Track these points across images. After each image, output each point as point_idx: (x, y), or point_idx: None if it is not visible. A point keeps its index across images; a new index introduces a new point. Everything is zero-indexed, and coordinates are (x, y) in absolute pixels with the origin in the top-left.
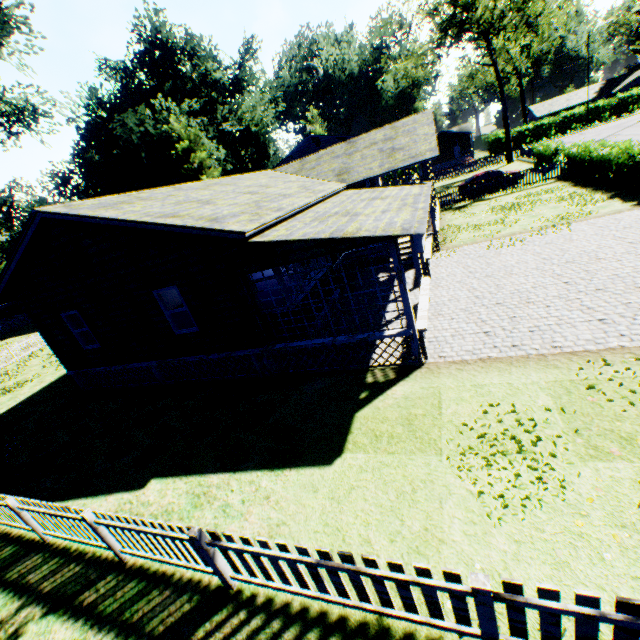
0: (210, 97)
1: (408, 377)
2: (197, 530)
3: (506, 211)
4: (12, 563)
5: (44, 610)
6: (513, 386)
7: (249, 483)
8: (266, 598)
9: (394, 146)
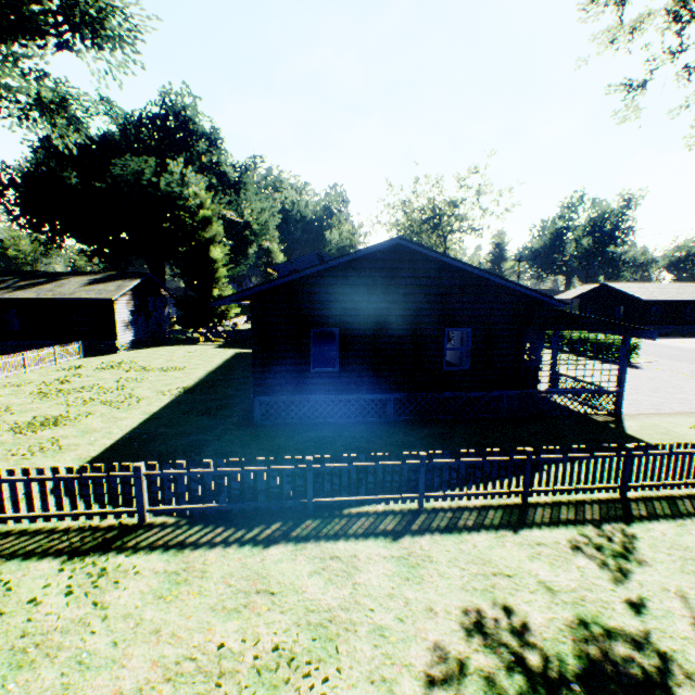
0: (209, 182)
1: (623, 419)
2: None
3: None
4: (522, 516)
5: (621, 523)
6: (688, 422)
7: None
8: None
9: None
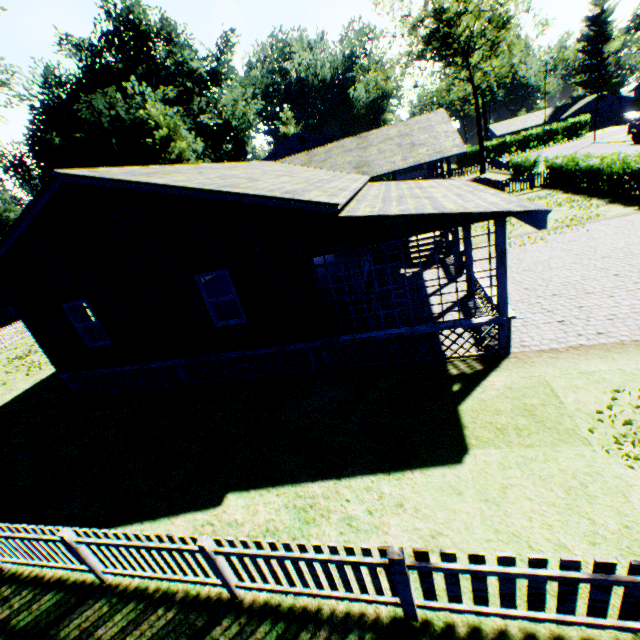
0: (185, 87)
1: (499, 367)
2: (399, 551)
3: None
4: (62, 616)
5: None
6: (626, 372)
7: (366, 490)
8: (469, 627)
9: (413, 142)
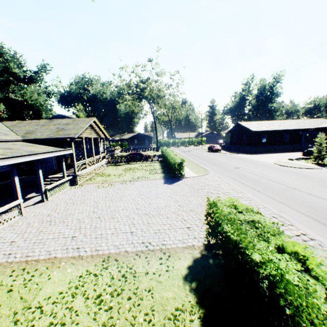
0: (9, 79)
1: None
2: None
3: (129, 170)
4: None
5: None
6: None
7: None
8: None
9: (65, 127)
